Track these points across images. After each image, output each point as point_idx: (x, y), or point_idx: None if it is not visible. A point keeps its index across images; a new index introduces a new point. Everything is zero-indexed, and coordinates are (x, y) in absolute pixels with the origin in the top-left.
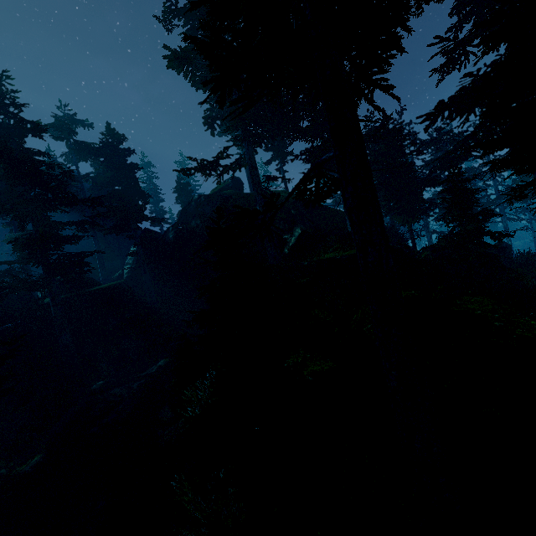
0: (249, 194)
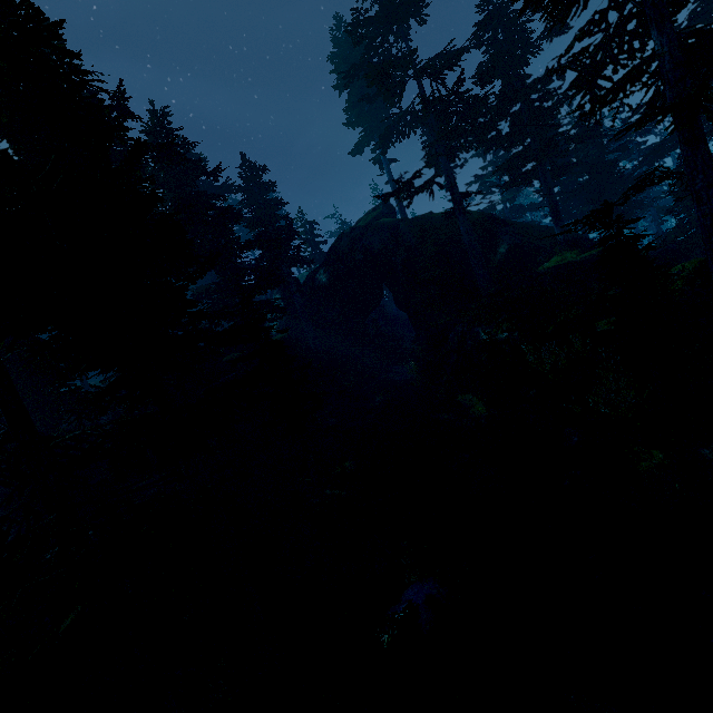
0: (420, 219)
